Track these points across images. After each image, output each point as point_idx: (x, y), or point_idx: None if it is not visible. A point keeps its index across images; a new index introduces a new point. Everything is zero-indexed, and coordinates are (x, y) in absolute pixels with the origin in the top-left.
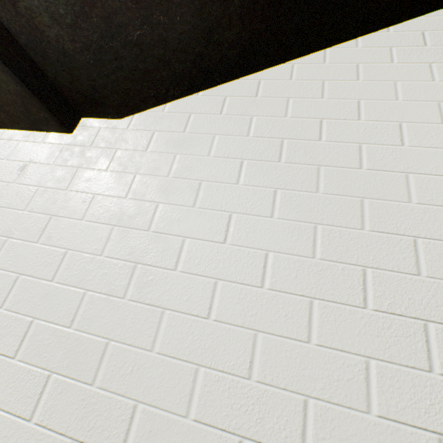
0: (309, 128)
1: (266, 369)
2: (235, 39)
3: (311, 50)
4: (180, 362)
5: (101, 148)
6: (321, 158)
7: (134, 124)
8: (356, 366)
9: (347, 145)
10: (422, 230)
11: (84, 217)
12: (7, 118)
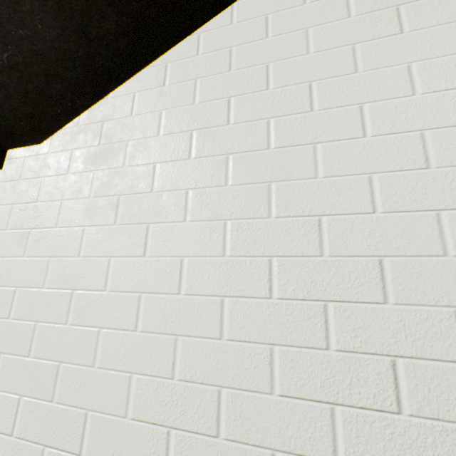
0: (217, 112)
1: (186, 368)
2: (118, 28)
3: (216, 10)
4: (117, 372)
5: (29, 179)
6: (230, 145)
7: (54, 146)
8: (262, 354)
9: (255, 124)
10: (327, 207)
11: (25, 253)
12: None
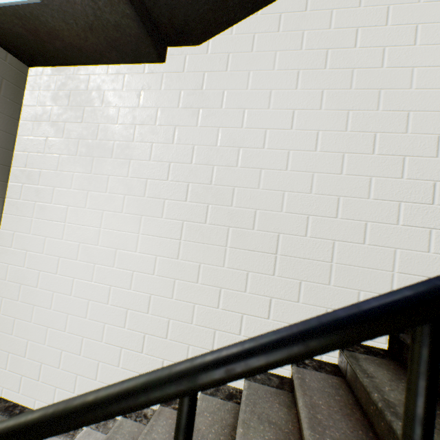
0: (347, 37)
1: (319, 189)
2: None
3: None
4: (274, 191)
5: (192, 73)
6: (355, 63)
7: (211, 49)
8: (365, 181)
9: (375, 50)
10: (414, 107)
11: (197, 124)
12: (116, 56)
